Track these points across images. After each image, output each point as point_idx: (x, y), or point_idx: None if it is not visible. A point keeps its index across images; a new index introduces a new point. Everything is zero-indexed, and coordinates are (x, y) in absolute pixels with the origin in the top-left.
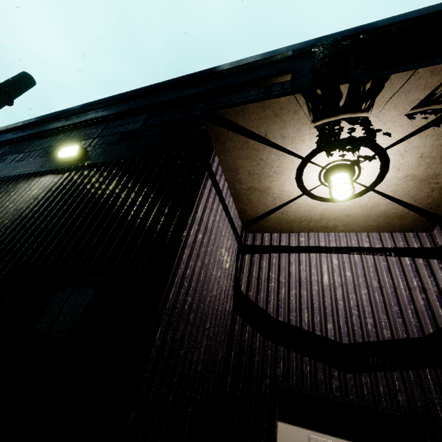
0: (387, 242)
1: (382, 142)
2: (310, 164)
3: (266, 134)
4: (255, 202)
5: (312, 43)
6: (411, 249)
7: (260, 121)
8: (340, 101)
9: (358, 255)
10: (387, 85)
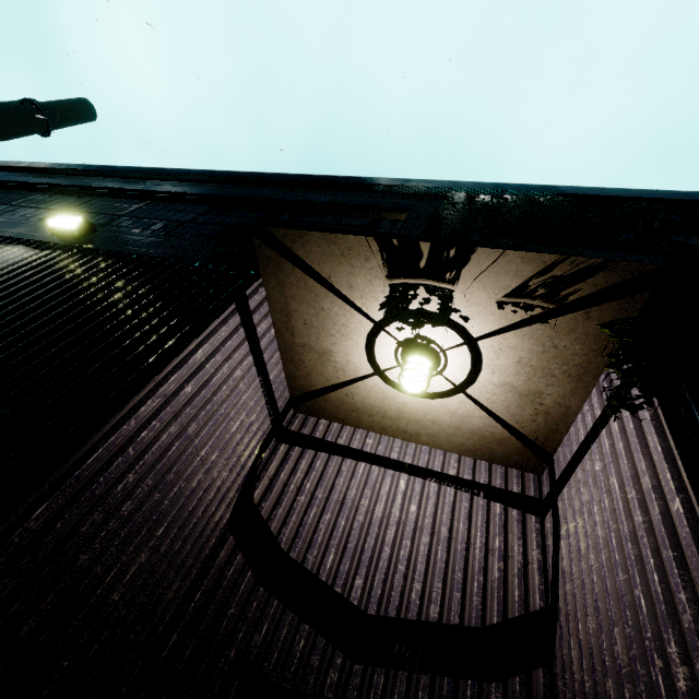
0: (481, 474)
1: (472, 329)
2: (384, 333)
3: (330, 276)
4: (310, 367)
5: (446, 186)
6: (508, 493)
7: (323, 258)
8: (420, 261)
9: (436, 483)
10: (474, 259)
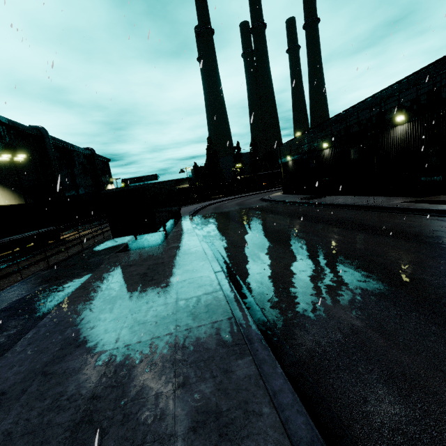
0: None
1: None
2: None
3: None
4: None
5: None
6: None
7: None
8: None
9: None
10: None
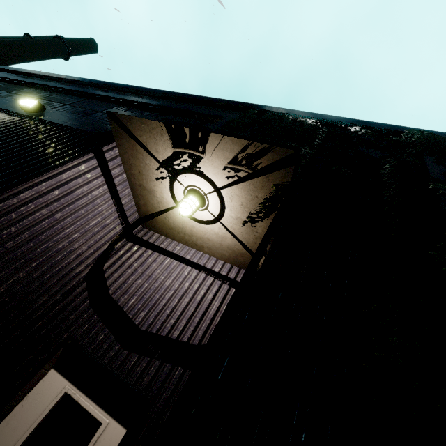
0: (232, 273)
1: (217, 182)
2: (177, 181)
3: (147, 144)
4: (146, 199)
5: (249, 106)
6: None
7: (142, 133)
8: (186, 138)
9: (205, 274)
10: (210, 139)
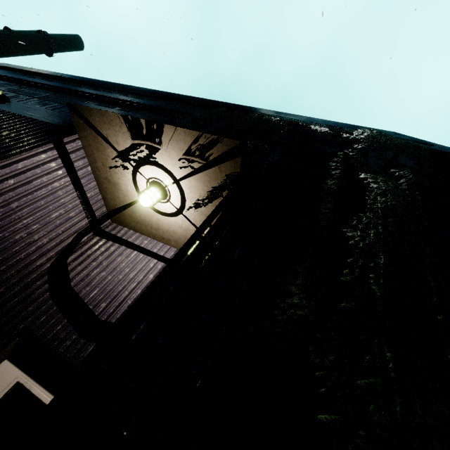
0: None
1: (175, 174)
2: (139, 174)
3: (107, 136)
4: (112, 193)
5: (218, 104)
6: None
7: (102, 124)
8: (143, 130)
9: None
10: (165, 131)
